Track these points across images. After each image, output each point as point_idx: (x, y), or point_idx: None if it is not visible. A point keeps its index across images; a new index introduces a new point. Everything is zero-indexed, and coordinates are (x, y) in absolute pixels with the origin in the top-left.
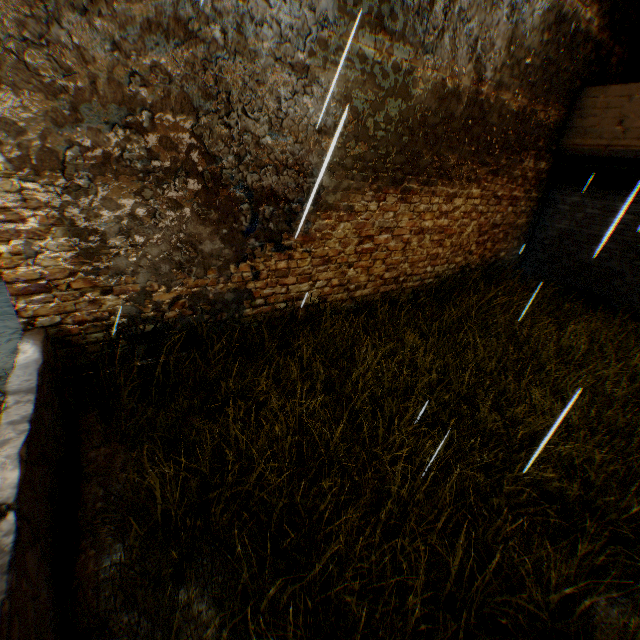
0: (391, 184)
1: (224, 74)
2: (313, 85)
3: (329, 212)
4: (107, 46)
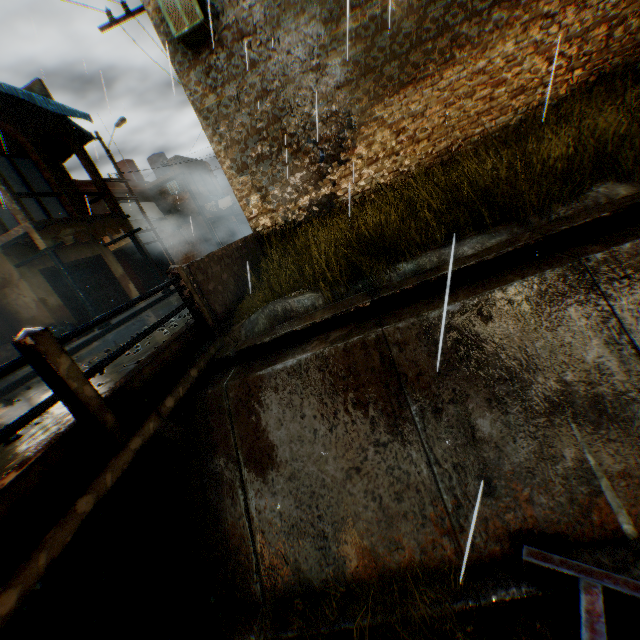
0: (405, 85)
1: (285, 97)
2: (325, 70)
3: (364, 128)
4: (247, 117)
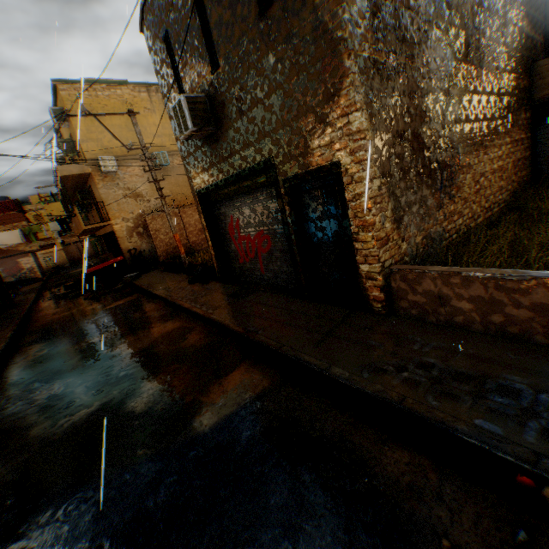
0: (479, 145)
1: (427, 103)
2: (450, 98)
3: (462, 169)
4: (399, 102)
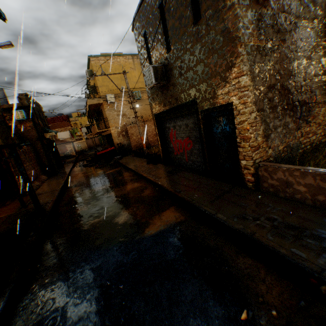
0: None
1: (292, 66)
2: (311, 61)
3: (317, 105)
4: (272, 68)
